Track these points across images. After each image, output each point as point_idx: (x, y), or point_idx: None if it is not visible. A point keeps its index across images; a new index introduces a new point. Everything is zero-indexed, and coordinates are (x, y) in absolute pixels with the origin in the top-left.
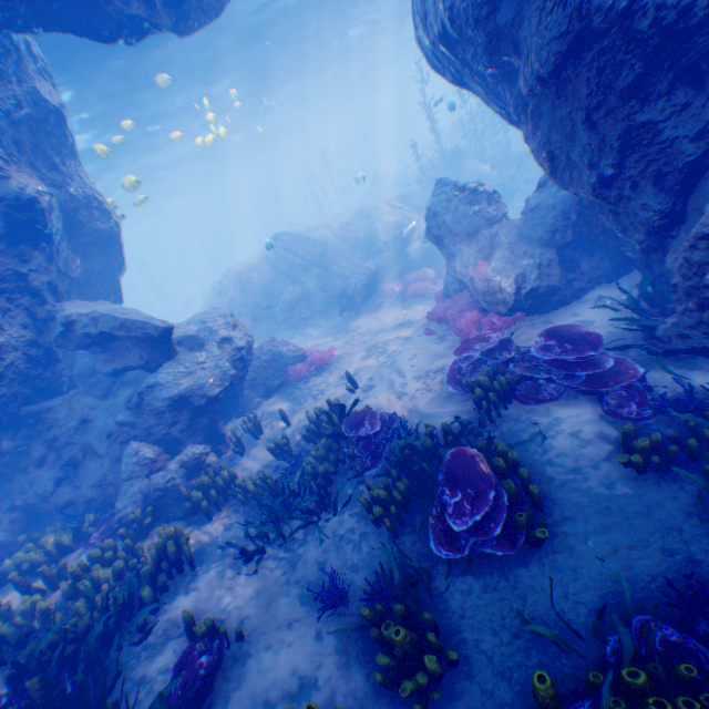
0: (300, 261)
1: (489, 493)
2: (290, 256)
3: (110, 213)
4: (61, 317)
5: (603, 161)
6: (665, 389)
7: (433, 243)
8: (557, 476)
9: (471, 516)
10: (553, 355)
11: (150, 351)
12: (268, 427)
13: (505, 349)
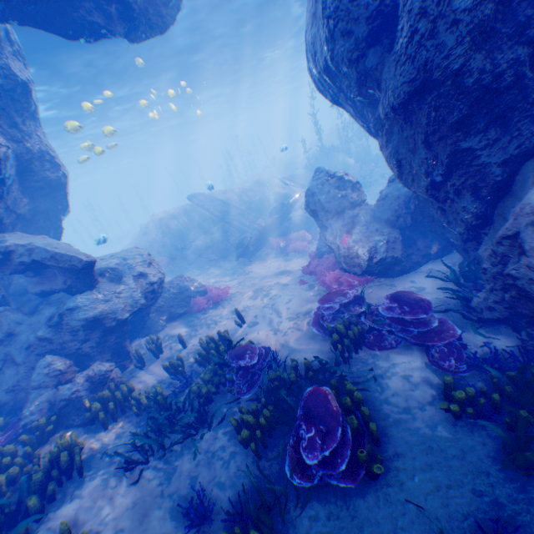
0: (211, 215)
1: (337, 430)
2: (204, 211)
3: (59, 165)
4: (0, 246)
5: (436, 172)
6: (476, 348)
7: (310, 214)
8: (393, 415)
9: (321, 451)
10: (394, 313)
11: (74, 280)
12: (168, 347)
13: (358, 303)
